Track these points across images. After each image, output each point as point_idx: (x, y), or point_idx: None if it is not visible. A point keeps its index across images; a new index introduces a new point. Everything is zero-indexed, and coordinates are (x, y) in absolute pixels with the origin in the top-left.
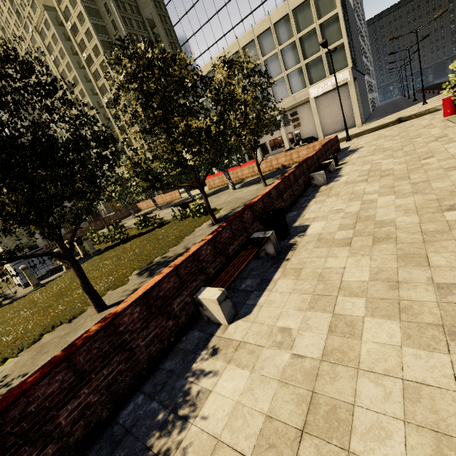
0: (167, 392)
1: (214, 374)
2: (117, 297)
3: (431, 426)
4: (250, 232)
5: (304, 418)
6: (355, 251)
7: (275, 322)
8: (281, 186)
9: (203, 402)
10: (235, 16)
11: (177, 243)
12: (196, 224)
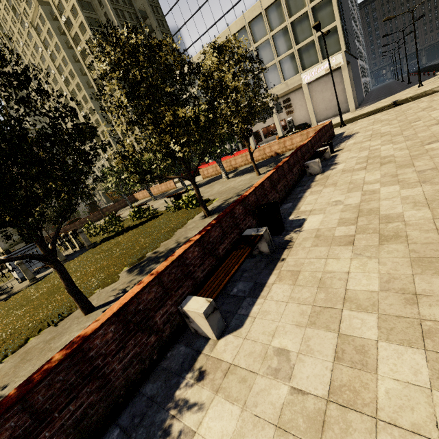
0: (145, 429)
1: (199, 408)
2: (105, 297)
3: None
4: (242, 228)
5: None
6: (359, 252)
7: (270, 340)
8: (275, 176)
9: None
10: (226, 3)
11: (168, 237)
12: (188, 215)
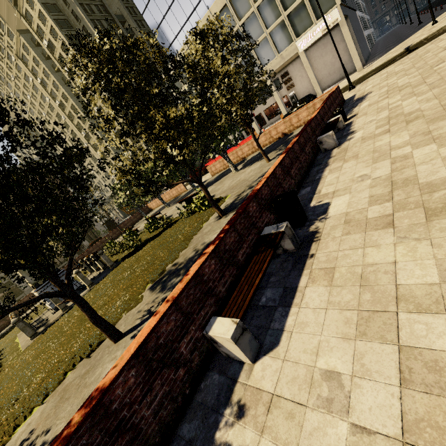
0: None
1: None
2: (132, 321)
3: None
4: (260, 227)
5: None
6: (403, 235)
7: (314, 360)
8: (286, 161)
9: None
10: None
11: (185, 245)
12: (203, 219)
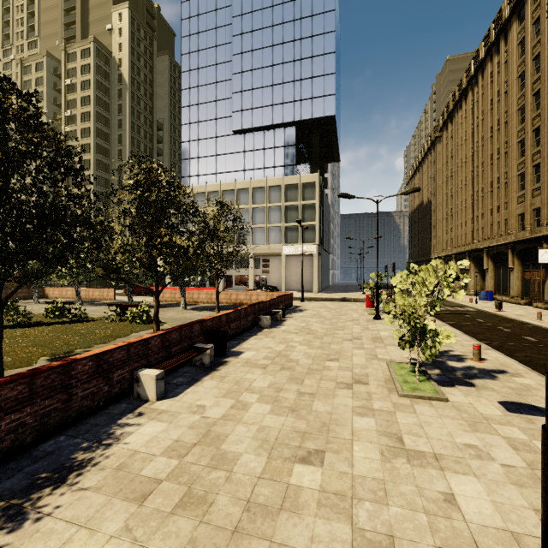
0: (91, 434)
1: (138, 425)
2: None
3: (263, 439)
4: (194, 343)
5: (199, 440)
6: (266, 372)
7: (195, 402)
8: (232, 315)
9: (126, 437)
10: (240, 165)
11: (107, 341)
12: (133, 329)
